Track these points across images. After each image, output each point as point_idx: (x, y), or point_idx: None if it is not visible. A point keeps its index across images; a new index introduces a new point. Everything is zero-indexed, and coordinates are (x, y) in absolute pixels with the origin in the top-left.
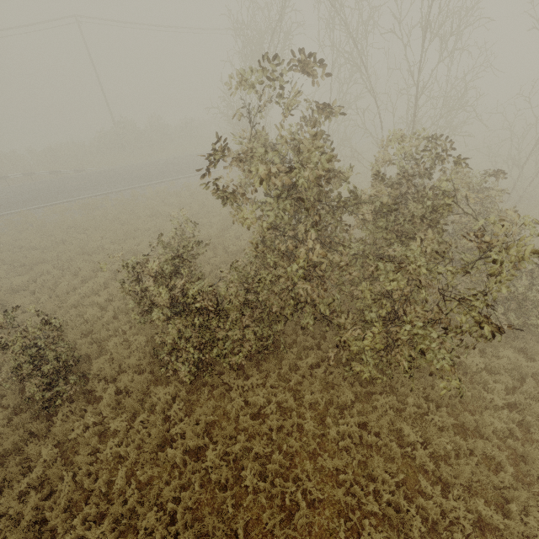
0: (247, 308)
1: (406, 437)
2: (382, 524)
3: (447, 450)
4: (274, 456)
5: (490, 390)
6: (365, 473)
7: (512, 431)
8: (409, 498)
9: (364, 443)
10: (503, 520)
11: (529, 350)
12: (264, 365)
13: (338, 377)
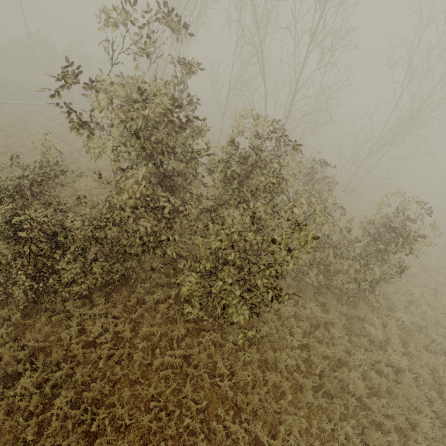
0: (96, 243)
1: (218, 369)
2: (178, 445)
3: (248, 380)
4: (94, 384)
5: (293, 333)
6: (175, 400)
7: (300, 366)
8: (207, 422)
9: (183, 372)
10: (270, 440)
11: (328, 304)
12: (113, 296)
13: (179, 313)
